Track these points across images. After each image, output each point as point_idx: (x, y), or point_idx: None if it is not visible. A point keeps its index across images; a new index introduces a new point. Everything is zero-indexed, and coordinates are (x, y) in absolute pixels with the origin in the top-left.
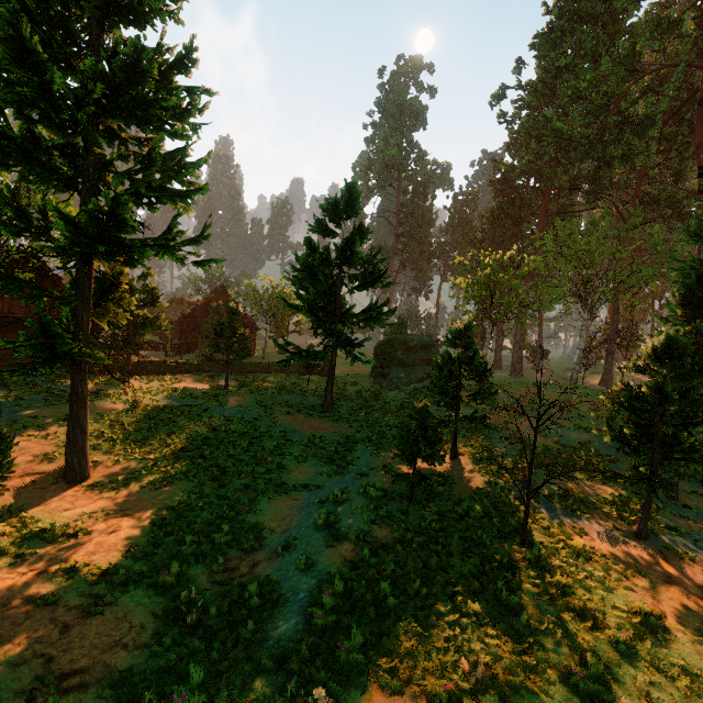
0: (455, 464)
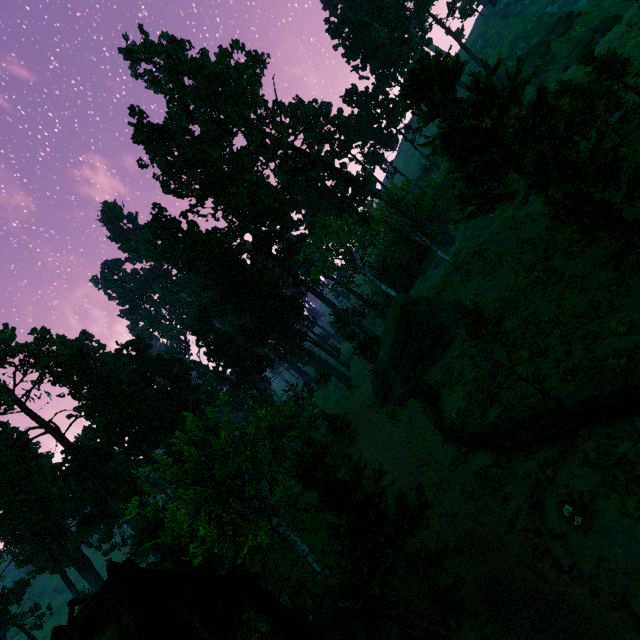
0: (639, 134)
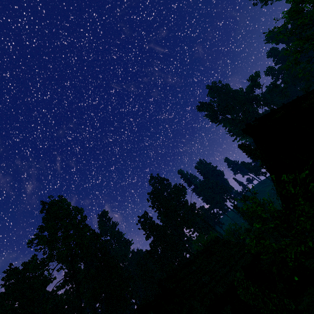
0: None
